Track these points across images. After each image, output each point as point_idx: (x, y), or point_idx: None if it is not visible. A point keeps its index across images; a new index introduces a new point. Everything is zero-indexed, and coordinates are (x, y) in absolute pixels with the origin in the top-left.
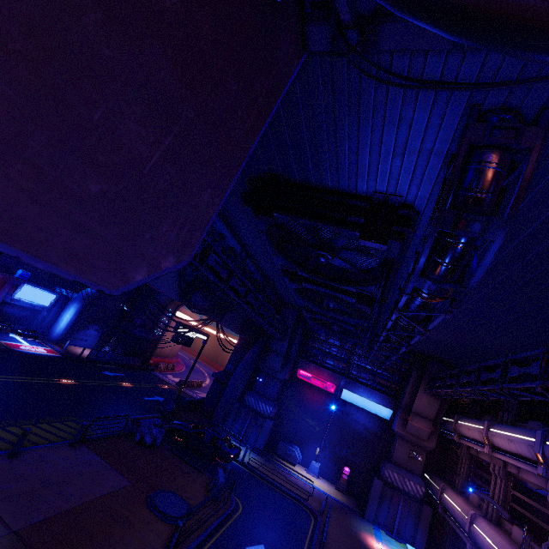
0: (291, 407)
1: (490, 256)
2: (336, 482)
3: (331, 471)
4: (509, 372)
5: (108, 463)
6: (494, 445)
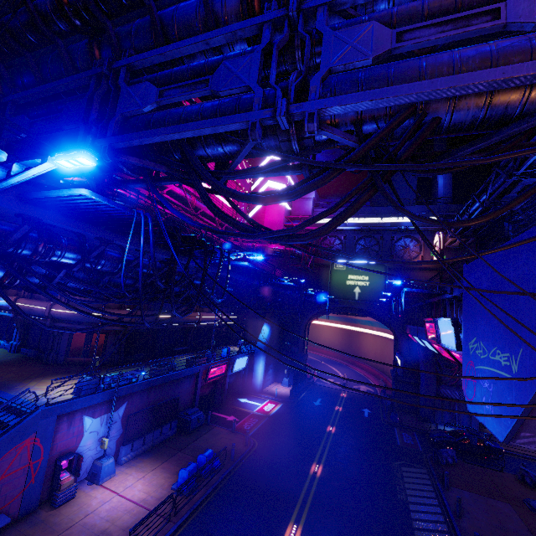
0: None
1: None
2: None
3: None
4: None
5: (476, 493)
6: None
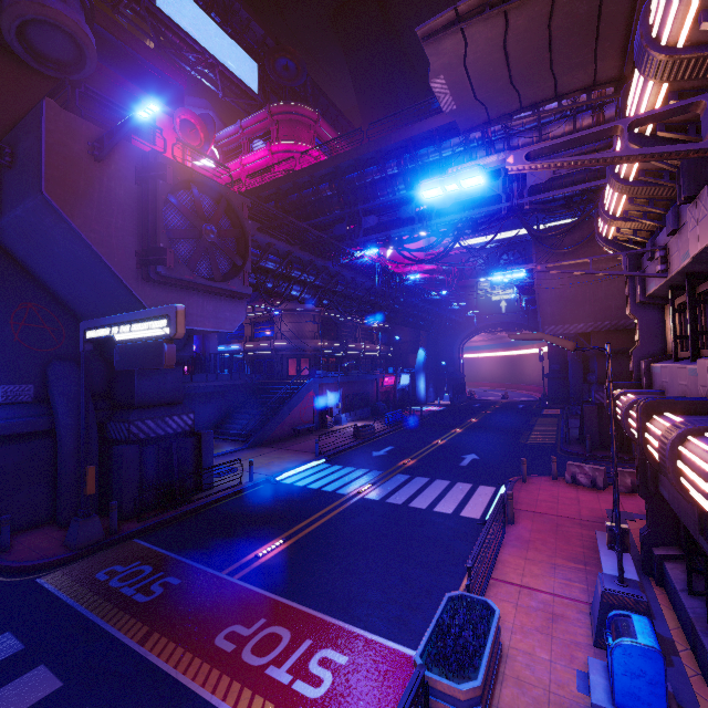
0: None
1: None
2: None
3: None
4: None
5: None
6: None
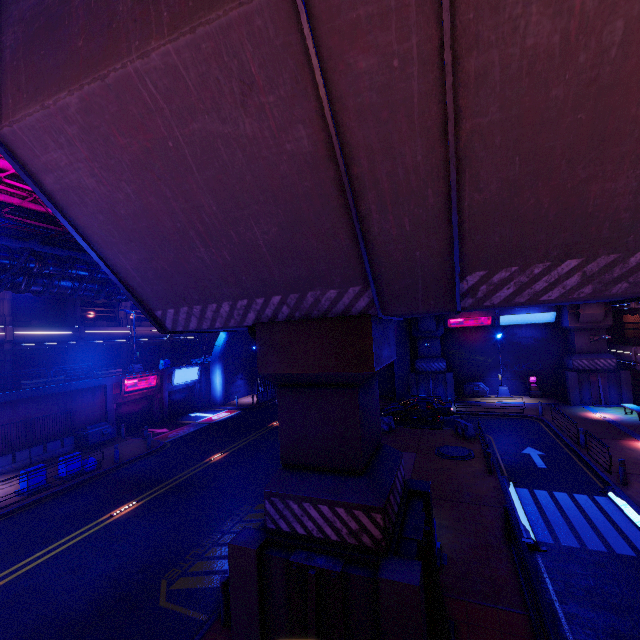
0: (456, 355)
1: None
2: (527, 393)
3: (518, 387)
4: None
5: None
6: None
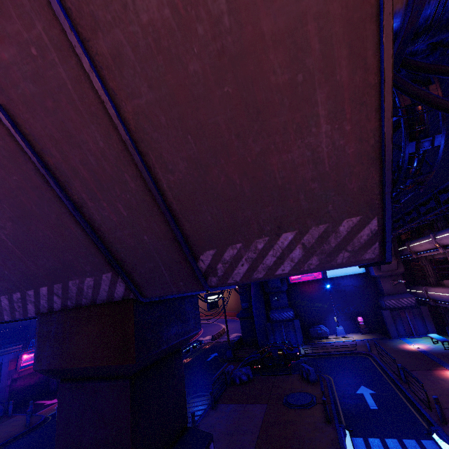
0: (300, 304)
1: (440, 152)
2: (358, 330)
3: (351, 326)
4: (441, 199)
5: (242, 404)
6: (444, 245)
